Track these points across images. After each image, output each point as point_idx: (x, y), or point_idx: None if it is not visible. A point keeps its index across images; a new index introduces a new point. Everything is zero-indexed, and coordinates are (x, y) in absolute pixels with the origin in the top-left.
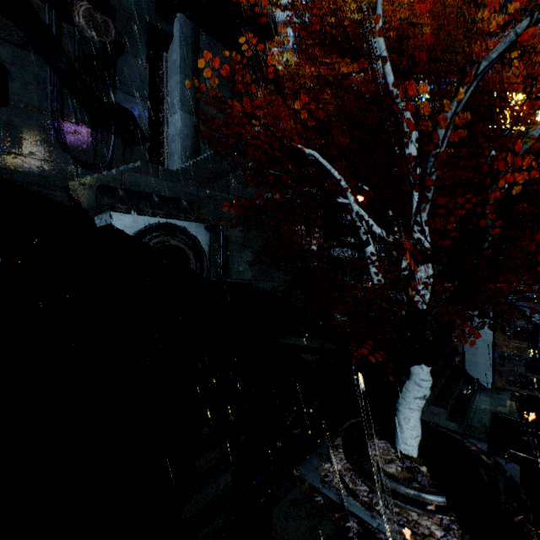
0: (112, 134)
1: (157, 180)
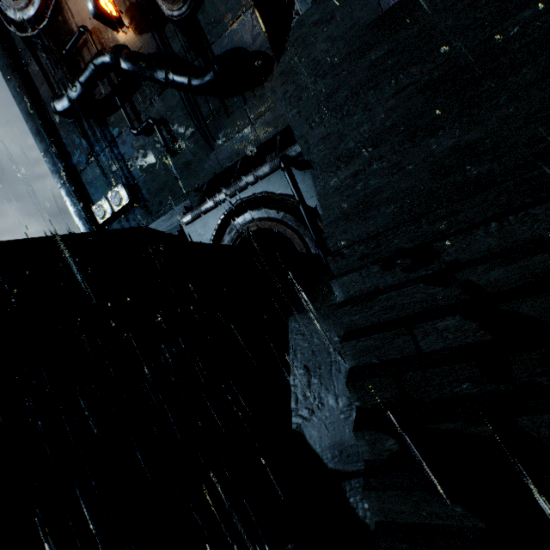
0: (240, 95)
1: (251, 128)
